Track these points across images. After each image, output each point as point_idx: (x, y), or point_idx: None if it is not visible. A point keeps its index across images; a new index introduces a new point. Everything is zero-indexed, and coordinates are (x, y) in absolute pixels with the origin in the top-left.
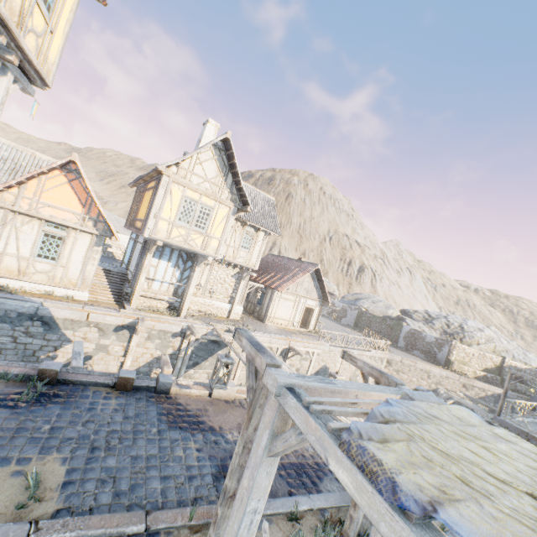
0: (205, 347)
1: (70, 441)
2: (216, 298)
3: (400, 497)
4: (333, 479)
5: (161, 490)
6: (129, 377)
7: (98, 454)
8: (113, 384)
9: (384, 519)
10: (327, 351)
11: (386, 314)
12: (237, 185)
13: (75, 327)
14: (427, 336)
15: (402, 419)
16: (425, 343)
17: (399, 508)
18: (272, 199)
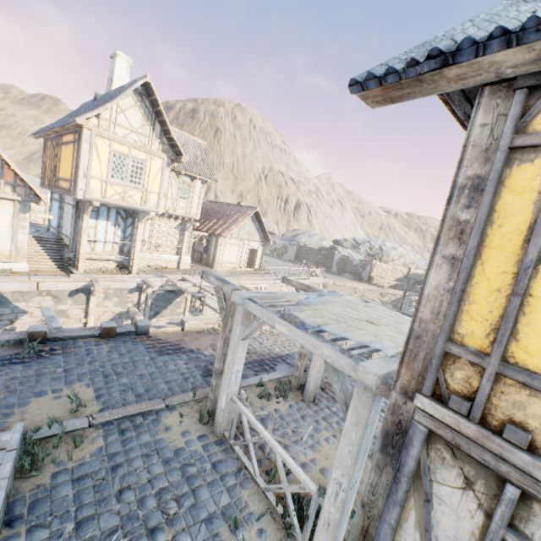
0: (163, 298)
1: (85, 375)
2: (163, 251)
3: (306, 327)
4: (284, 363)
5: (168, 388)
6: (112, 326)
7: (112, 378)
8: (98, 335)
9: (300, 337)
10: (273, 285)
11: (321, 245)
12: (167, 135)
13: (26, 298)
14: (354, 259)
15: (314, 304)
16: (353, 266)
17: (306, 331)
18: (203, 143)
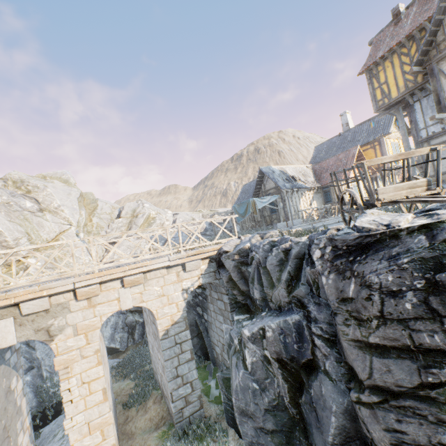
0: None
1: None
2: None
3: None
4: None
5: None
6: None
7: None
8: None
9: None
10: None
11: None
12: None
13: None
14: None
15: None
16: None
17: None
18: None
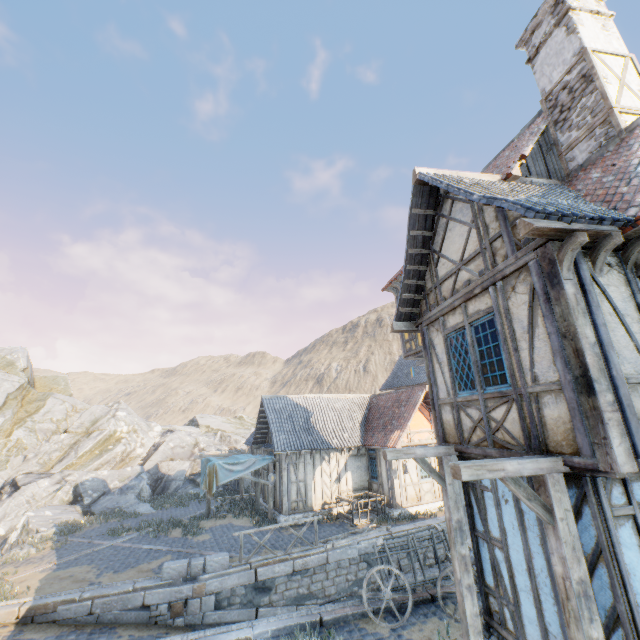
0: None
1: None
2: None
3: None
4: None
5: None
6: None
7: None
8: None
9: None
10: None
11: None
12: None
13: None
14: None
15: None
16: None
17: None
18: None
